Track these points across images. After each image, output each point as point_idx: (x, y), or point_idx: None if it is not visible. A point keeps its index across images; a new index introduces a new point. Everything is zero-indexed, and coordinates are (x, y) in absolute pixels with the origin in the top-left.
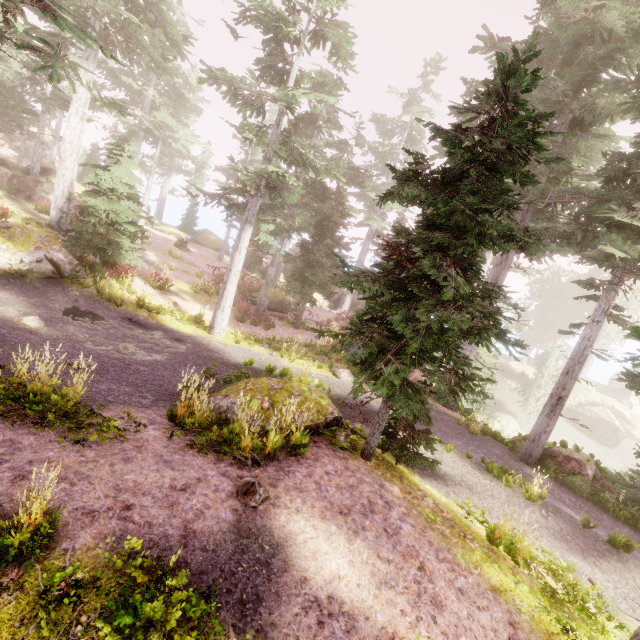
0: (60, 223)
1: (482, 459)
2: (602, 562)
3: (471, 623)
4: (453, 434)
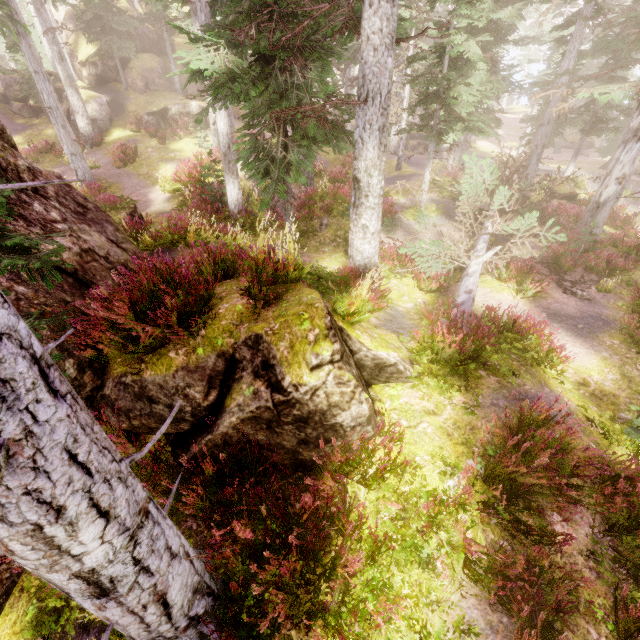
0: None
1: None
2: None
3: None
4: None
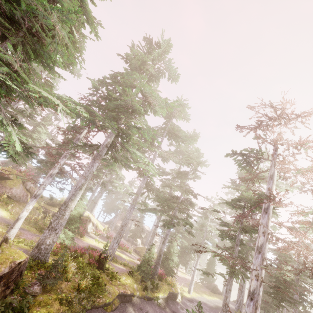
0: None
1: None
2: None
3: None
4: None
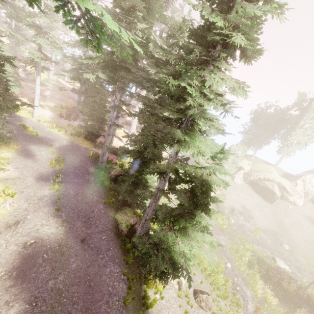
0: None
1: (63, 159)
2: (43, 182)
3: None
4: (78, 155)
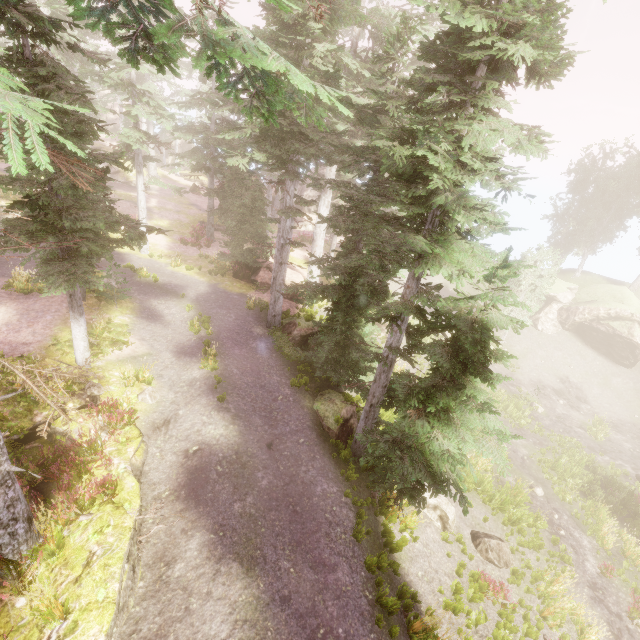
0: None
1: (208, 317)
2: (187, 358)
3: (22, 337)
4: (231, 308)
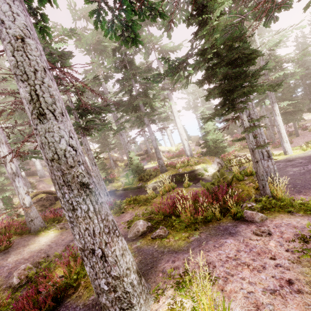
0: (191, 155)
1: None
2: None
3: None
4: None
